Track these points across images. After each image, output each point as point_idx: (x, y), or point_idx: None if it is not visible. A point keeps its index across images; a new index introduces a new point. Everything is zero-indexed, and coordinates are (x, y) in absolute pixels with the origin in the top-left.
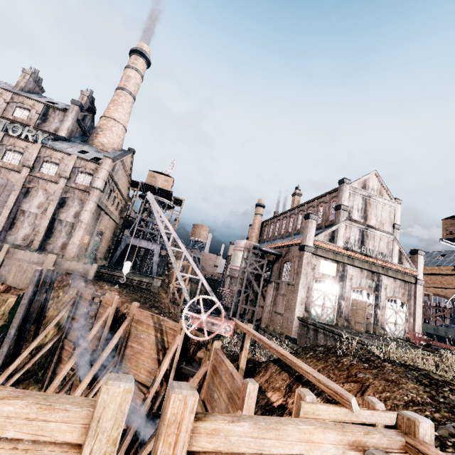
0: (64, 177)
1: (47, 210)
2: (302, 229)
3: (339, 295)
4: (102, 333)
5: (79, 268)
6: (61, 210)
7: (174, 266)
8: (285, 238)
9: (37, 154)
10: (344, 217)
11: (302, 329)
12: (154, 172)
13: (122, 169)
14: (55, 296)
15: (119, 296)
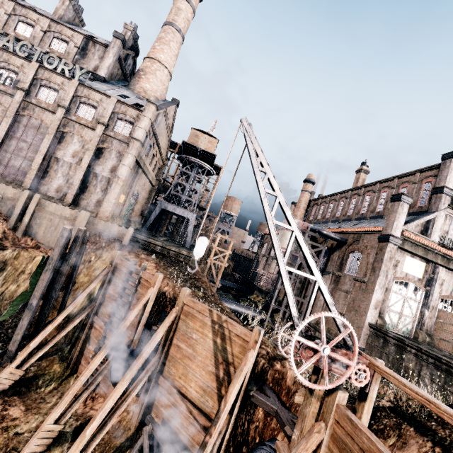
0: (102, 123)
1: (83, 160)
2: (369, 214)
3: (423, 302)
4: (140, 319)
5: (114, 230)
6: (97, 162)
7: (276, 254)
8: (342, 222)
9: (73, 93)
10: (445, 203)
11: (375, 339)
12: (197, 131)
13: (164, 123)
14: (86, 259)
15: (157, 268)
